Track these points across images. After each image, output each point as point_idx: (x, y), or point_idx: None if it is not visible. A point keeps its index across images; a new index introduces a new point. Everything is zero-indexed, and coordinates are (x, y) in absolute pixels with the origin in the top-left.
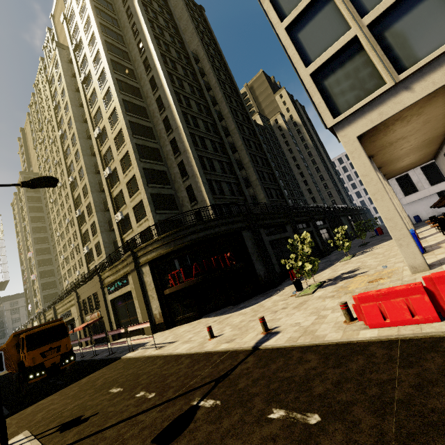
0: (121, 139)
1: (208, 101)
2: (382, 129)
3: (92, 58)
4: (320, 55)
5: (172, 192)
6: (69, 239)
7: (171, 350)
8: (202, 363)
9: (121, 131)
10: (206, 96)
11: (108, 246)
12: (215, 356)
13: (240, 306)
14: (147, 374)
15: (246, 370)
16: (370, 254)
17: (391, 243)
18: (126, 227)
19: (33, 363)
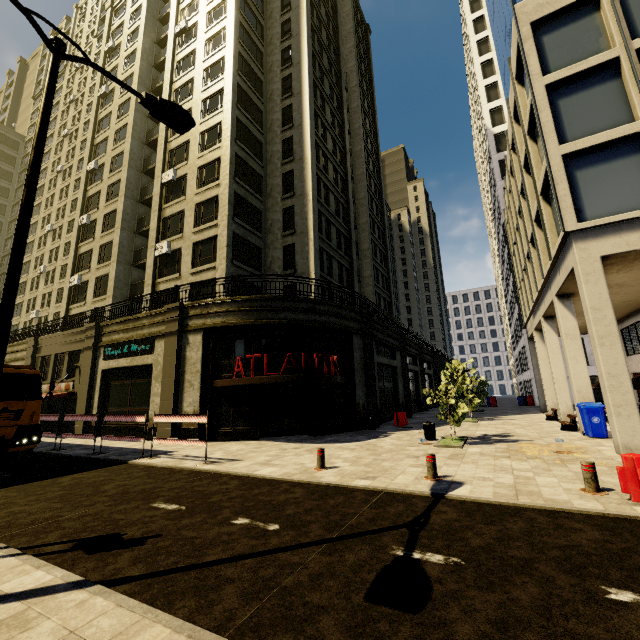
0: (212, 138)
1: (346, 146)
2: (627, 261)
3: (208, 7)
4: (581, 138)
5: (261, 244)
6: (41, 257)
7: (243, 469)
8: (341, 499)
9: (217, 127)
10: (346, 138)
11: (121, 287)
12: (358, 493)
13: (329, 438)
14: (222, 494)
15: (457, 522)
16: (506, 422)
17: (526, 417)
18: (168, 268)
19: None
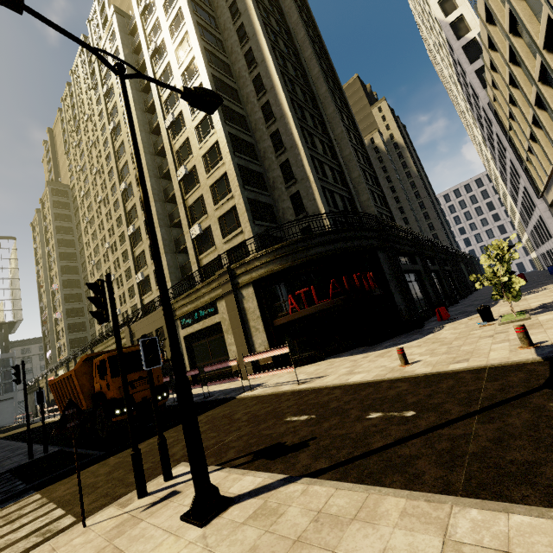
0: (205, 127)
1: (314, 92)
2: None
3: (168, 23)
4: None
5: (271, 201)
6: (108, 269)
7: (335, 381)
8: (451, 381)
9: (206, 117)
10: (312, 84)
11: (174, 272)
12: (463, 374)
13: (386, 344)
14: (335, 401)
15: None
16: None
17: None
18: (204, 245)
19: (119, 394)
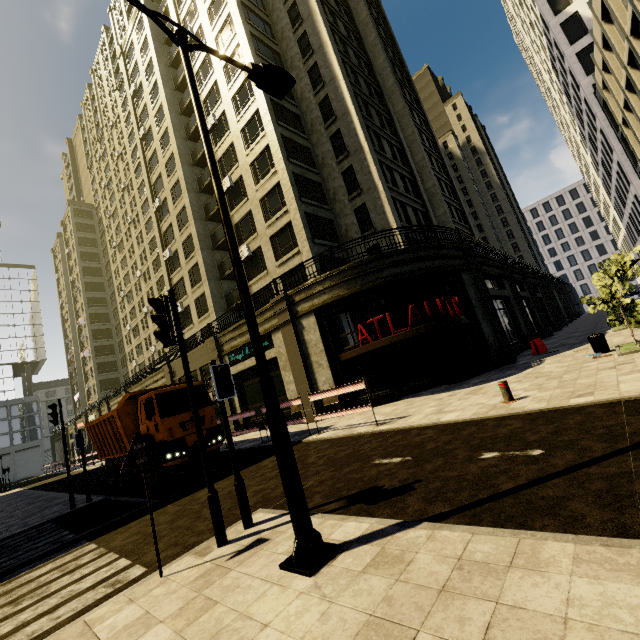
0: (253, 130)
1: (380, 84)
2: None
3: (206, 4)
4: None
5: (331, 216)
6: (141, 300)
7: (423, 421)
8: (578, 417)
9: (254, 117)
10: (377, 75)
11: (218, 301)
12: (591, 409)
13: (475, 381)
14: (431, 442)
15: None
16: None
17: None
18: (254, 269)
19: (170, 436)
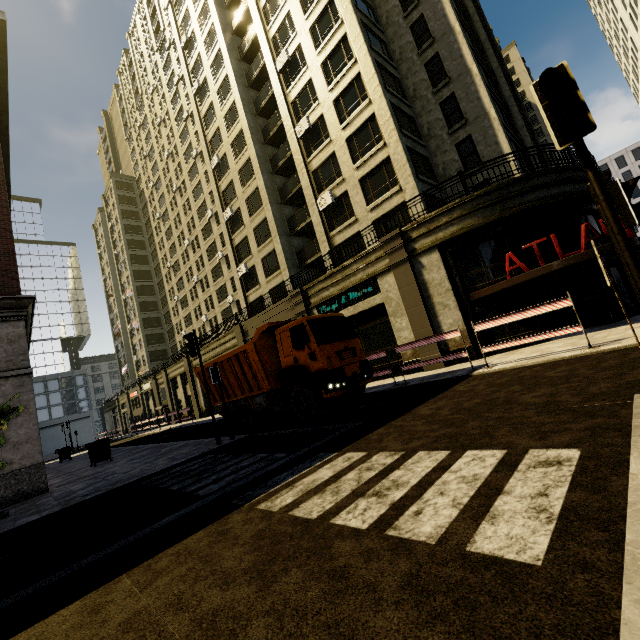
0: (338, 60)
1: (467, 9)
2: None
3: None
4: None
5: (427, 154)
6: (189, 270)
7: None
8: None
9: (339, 45)
10: None
11: (290, 258)
12: None
13: None
14: None
15: None
16: None
17: None
18: (336, 218)
19: (329, 365)
